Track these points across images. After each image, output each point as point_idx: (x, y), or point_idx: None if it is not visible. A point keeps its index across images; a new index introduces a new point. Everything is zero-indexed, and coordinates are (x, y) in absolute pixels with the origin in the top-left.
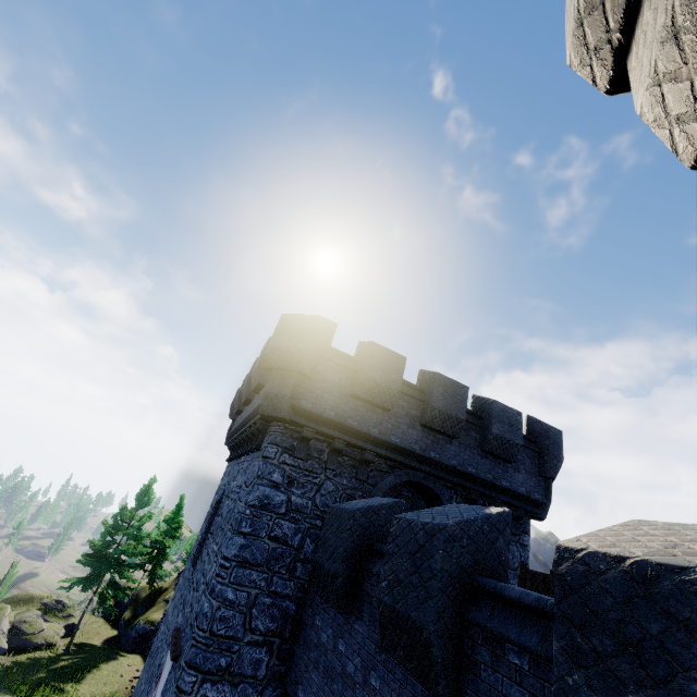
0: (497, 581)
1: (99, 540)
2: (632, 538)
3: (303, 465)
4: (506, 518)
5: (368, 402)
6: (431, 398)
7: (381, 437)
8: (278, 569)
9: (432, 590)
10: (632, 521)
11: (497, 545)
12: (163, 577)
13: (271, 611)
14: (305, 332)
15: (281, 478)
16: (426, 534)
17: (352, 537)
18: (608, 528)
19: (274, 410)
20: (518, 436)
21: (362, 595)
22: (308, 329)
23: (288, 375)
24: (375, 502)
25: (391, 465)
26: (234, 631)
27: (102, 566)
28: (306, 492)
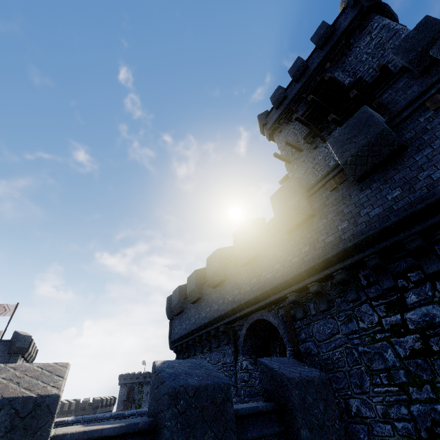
0: None
1: None
2: None
3: None
4: None
5: None
6: None
7: None
8: None
9: None
10: None
11: None
12: None
13: None
14: None
15: None
16: None
17: None
18: None
19: None
20: (86, 405)
21: None
22: None
23: None
24: None
25: None
26: None
27: None
28: None
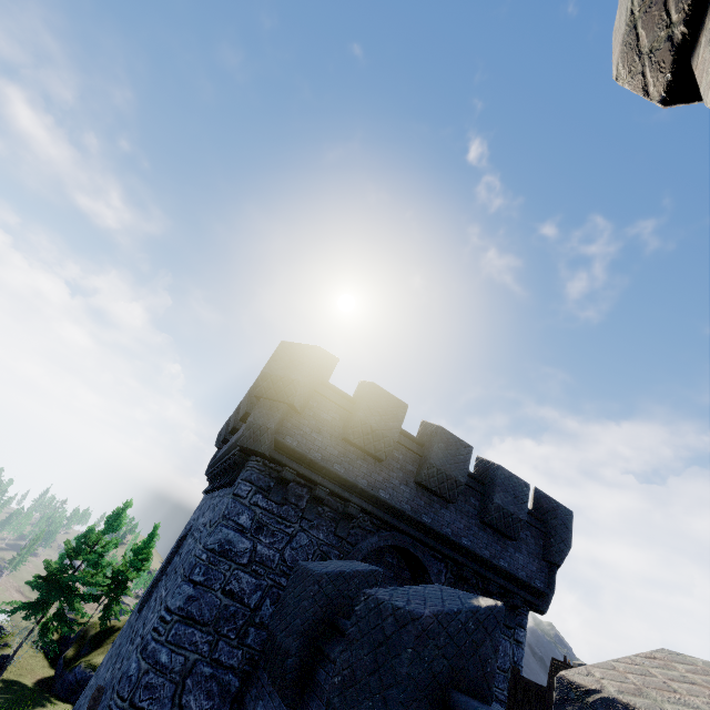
0: (477, 700)
1: (56, 562)
2: (664, 683)
3: (277, 510)
4: (498, 616)
5: (360, 448)
6: (430, 453)
7: (369, 490)
8: (226, 631)
9: (392, 704)
10: (660, 650)
11: (482, 649)
12: (118, 615)
13: (209, 685)
14: (302, 363)
15: (249, 522)
16: (395, 622)
17: (314, 607)
18: (629, 658)
19: (255, 442)
20: (523, 510)
21: (313, 684)
22: (306, 360)
23: (276, 406)
24: (348, 567)
25: (376, 524)
26: (160, 704)
27: (52, 593)
28: (275, 542)
